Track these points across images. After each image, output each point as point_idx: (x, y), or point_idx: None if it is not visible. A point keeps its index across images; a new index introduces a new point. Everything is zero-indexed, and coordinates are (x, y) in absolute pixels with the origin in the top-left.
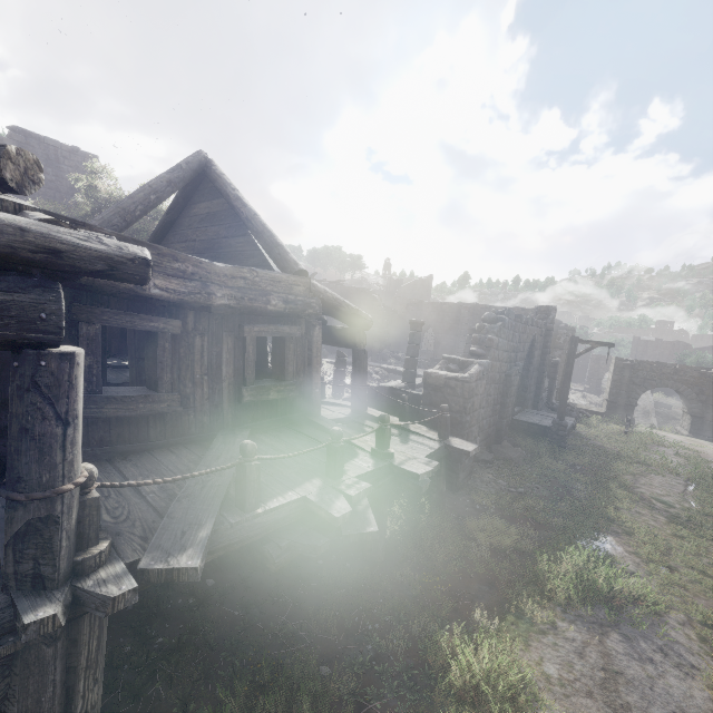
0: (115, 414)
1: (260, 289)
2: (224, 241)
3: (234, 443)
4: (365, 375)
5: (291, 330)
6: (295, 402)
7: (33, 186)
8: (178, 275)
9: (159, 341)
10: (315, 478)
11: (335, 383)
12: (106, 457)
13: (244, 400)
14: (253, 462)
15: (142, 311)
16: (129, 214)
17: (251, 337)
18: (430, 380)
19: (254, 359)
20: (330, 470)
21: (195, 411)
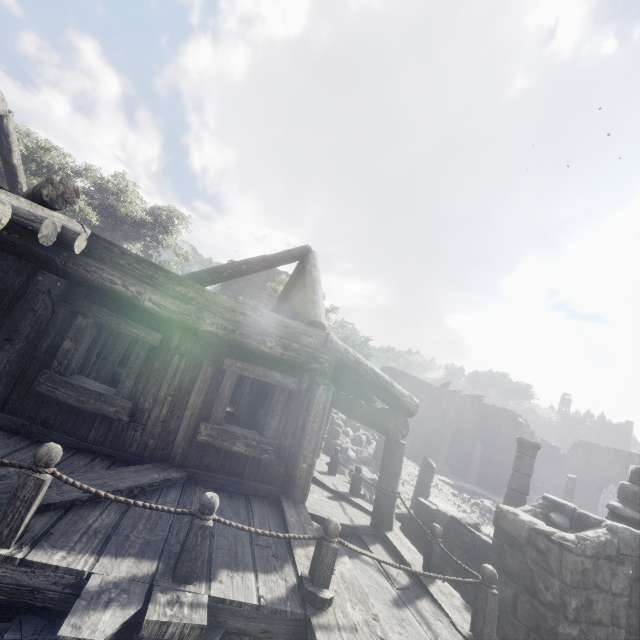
0: (65, 400)
1: (260, 328)
2: (295, 307)
3: (142, 476)
4: (395, 477)
5: (284, 379)
6: (273, 470)
7: (66, 204)
8: (178, 297)
9: (137, 348)
10: (154, 561)
11: (414, 497)
12: (38, 437)
13: (200, 438)
14: (37, 474)
15: (135, 319)
16: (217, 273)
17: (232, 372)
18: (504, 523)
19: (229, 396)
20: (178, 560)
21: (144, 429)
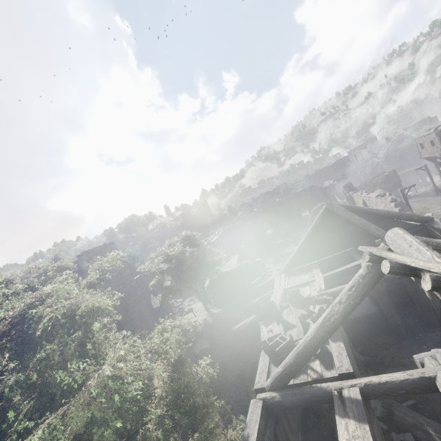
0: None
1: None
2: None
3: None
4: None
5: None
6: None
7: None
8: None
9: None
10: None
11: None
12: None
13: None
14: None
15: None
16: None
17: None
18: None
19: None
20: None
21: None
